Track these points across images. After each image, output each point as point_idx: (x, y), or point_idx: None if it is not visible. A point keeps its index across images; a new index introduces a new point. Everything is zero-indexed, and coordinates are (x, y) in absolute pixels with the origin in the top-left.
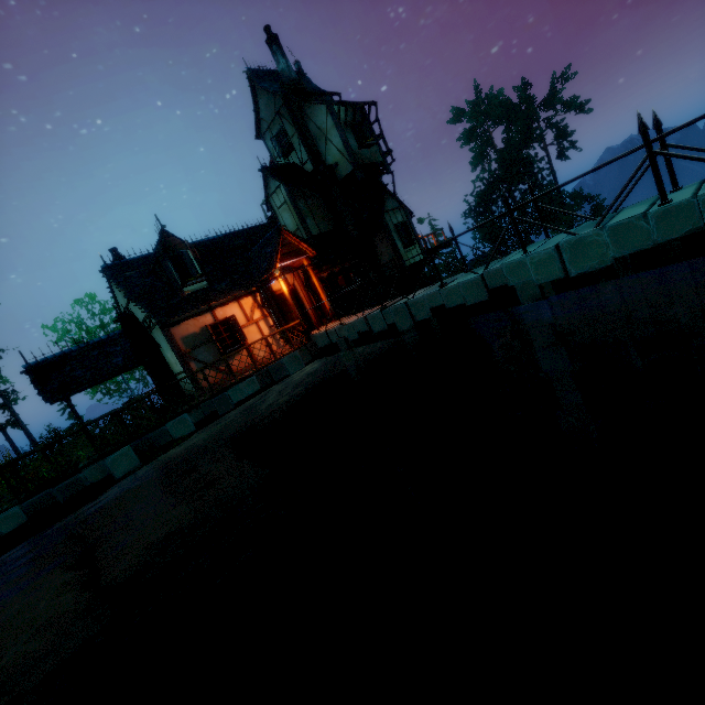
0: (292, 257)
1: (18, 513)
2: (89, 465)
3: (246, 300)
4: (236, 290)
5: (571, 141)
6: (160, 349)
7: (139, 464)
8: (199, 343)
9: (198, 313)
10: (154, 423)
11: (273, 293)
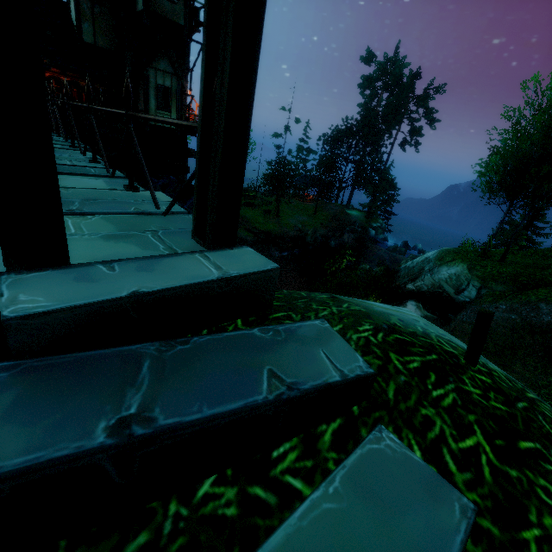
0: None
1: None
2: None
3: None
4: None
5: (417, 141)
6: None
7: None
8: None
9: None
10: None
11: None
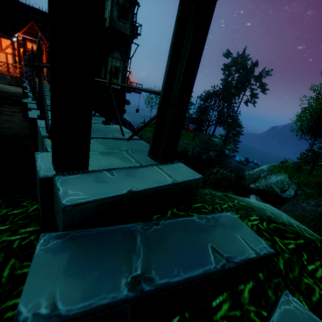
0: (32, 37)
1: None
2: None
3: (6, 40)
4: (0, 31)
5: (255, 101)
6: None
7: None
8: None
9: None
10: None
11: (25, 48)
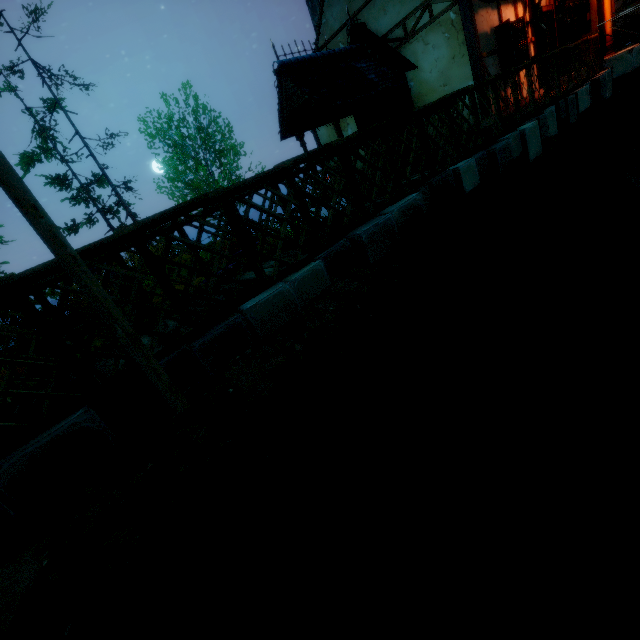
0: None
1: (473, 169)
2: (499, 137)
3: (518, 8)
4: None
5: None
6: (405, 76)
7: (540, 151)
8: (489, 50)
9: None
10: (530, 109)
11: (540, 8)
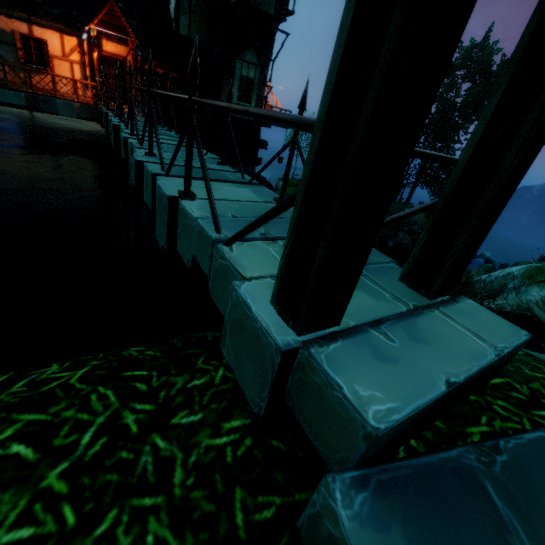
0: (113, 29)
1: None
2: None
3: (70, 38)
4: (61, 22)
5: None
6: None
7: None
8: (6, 41)
9: (8, 15)
10: None
11: (99, 51)
